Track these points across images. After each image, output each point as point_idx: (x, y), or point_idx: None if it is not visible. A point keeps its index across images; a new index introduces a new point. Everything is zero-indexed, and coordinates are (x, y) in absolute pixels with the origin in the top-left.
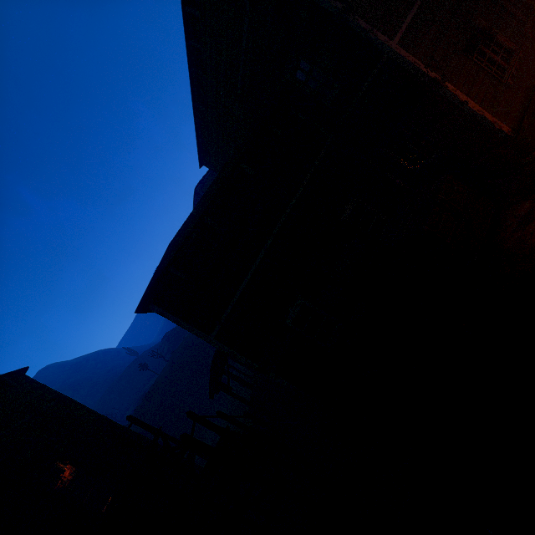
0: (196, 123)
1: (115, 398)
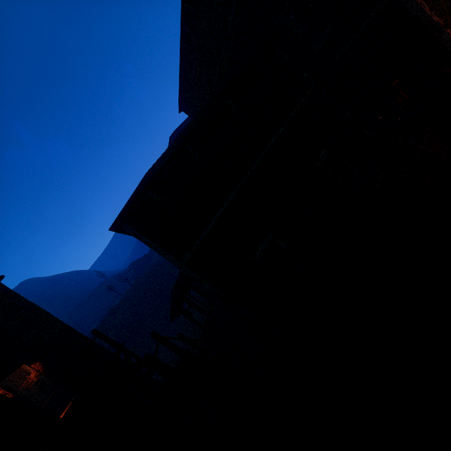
0: (180, 65)
1: (84, 312)
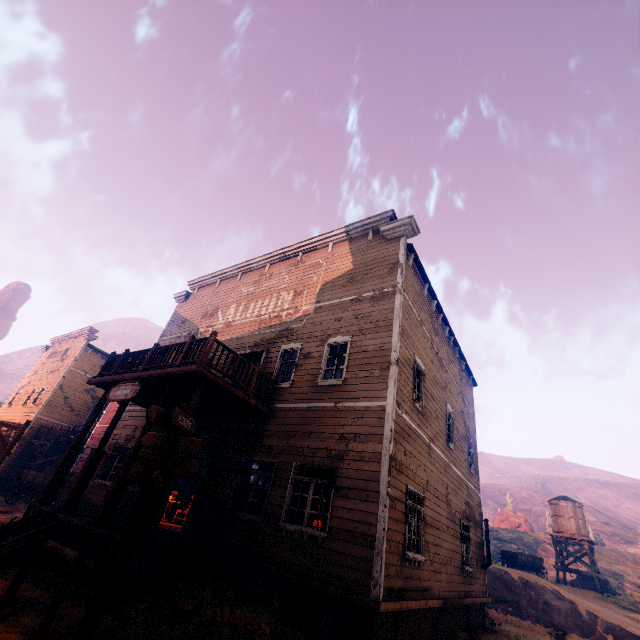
0: None
1: None
